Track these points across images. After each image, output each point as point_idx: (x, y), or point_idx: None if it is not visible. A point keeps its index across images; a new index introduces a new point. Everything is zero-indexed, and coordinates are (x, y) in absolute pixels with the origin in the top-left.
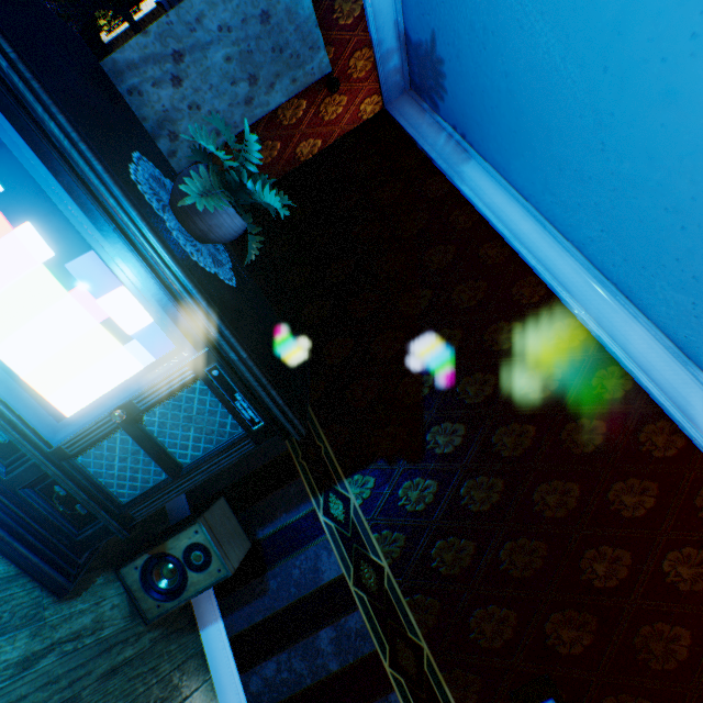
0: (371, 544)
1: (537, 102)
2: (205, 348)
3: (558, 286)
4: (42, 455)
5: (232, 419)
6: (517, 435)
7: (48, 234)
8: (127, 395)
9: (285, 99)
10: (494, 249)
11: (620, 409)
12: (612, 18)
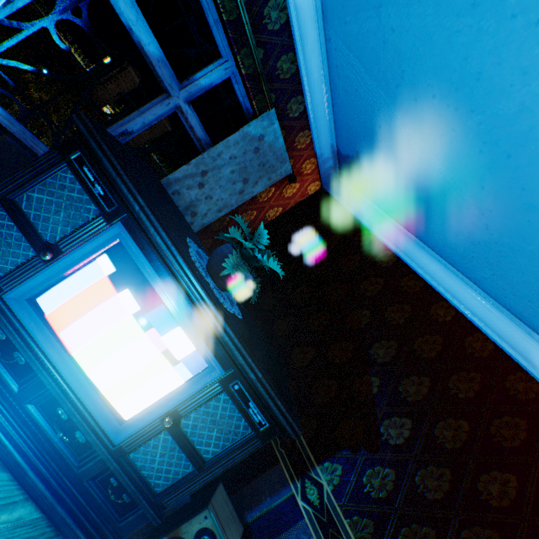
0: (345, 529)
1: (435, 197)
2: (230, 369)
3: (464, 308)
4: (108, 452)
5: (244, 421)
6: (454, 429)
7: (138, 295)
8: (173, 404)
9: (263, 189)
10: (412, 281)
11: (533, 407)
12: (483, 164)
